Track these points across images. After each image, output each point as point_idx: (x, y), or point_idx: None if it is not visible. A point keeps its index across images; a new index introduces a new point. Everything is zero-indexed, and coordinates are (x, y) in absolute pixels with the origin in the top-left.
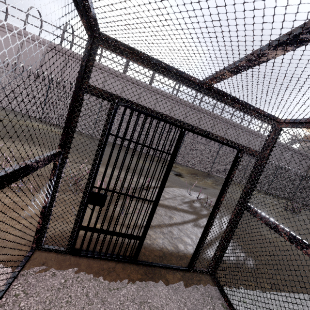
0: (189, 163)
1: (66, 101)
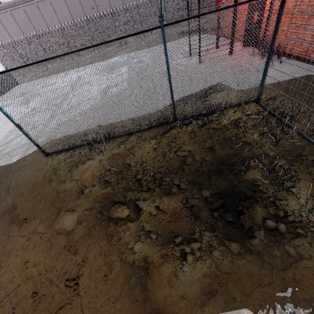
0: (80, 47)
1: (2, 56)
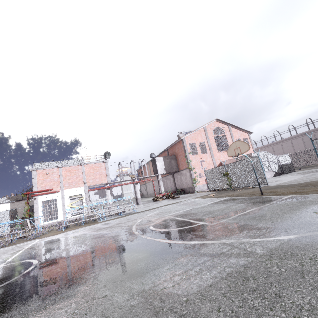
0: None
1: None
